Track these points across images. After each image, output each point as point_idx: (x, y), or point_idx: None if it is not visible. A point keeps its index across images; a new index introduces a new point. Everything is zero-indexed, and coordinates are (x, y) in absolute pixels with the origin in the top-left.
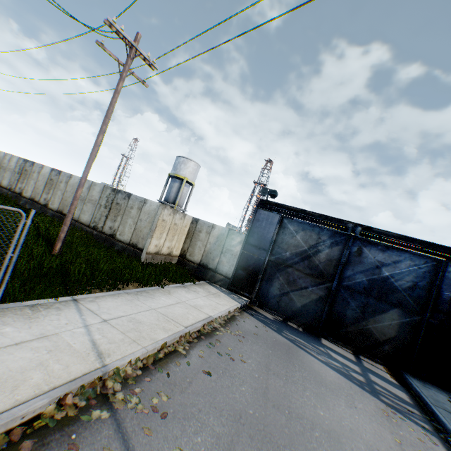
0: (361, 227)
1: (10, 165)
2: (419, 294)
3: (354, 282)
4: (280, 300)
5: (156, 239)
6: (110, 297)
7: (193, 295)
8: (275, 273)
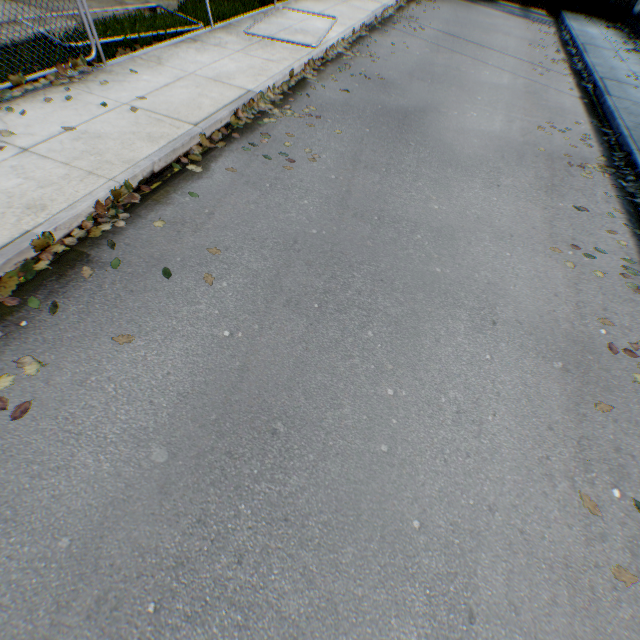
0: None
1: None
2: None
3: None
4: None
5: None
6: None
7: None
8: None
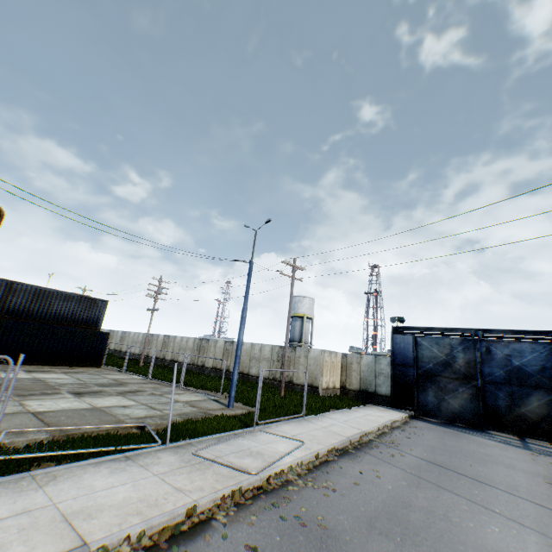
0: (480, 331)
1: (188, 345)
2: (550, 374)
3: (494, 376)
4: (439, 406)
5: (325, 376)
6: (332, 413)
7: (371, 411)
8: (426, 384)
